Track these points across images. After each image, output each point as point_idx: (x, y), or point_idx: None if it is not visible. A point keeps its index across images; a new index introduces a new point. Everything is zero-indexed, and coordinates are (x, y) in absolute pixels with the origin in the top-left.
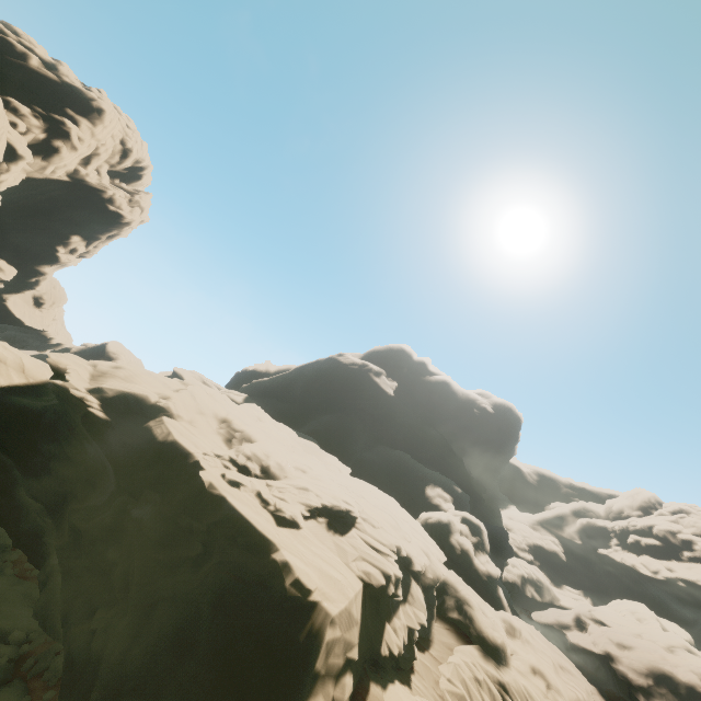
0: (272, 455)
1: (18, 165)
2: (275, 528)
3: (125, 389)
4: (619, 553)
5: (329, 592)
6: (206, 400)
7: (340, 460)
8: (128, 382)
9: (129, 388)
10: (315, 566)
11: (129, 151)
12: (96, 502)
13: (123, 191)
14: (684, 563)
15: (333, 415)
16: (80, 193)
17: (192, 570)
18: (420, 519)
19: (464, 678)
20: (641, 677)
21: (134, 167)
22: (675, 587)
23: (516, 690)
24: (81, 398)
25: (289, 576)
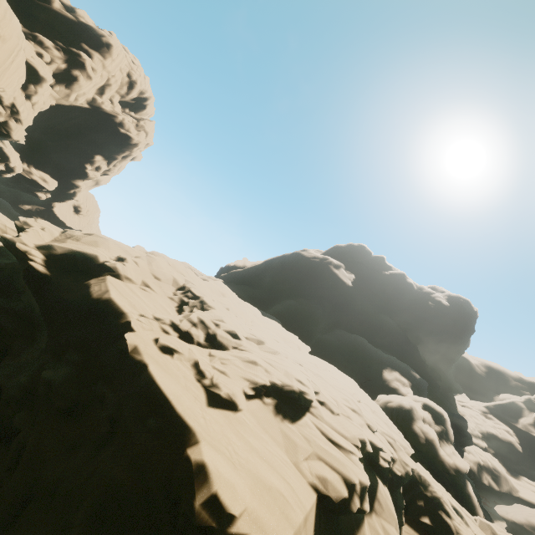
0: (221, 323)
1: (43, 88)
2: (203, 409)
3: (76, 248)
4: None
5: (263, 515)
6: (164, 268)
7: (301, 340)
8: (86, 245)
9: (82, 248)
10: (249, 470)
11: (134, 83)
12: (27, 359)
13: (131, 117)
14: None
15: (296, 300)
16: (98, 118)
17: (89, 455)
18: (378, 401)
19: None
20: None
21: (139, 97)
22: None
23: None
24: (25, 251)
25: (203, 489)
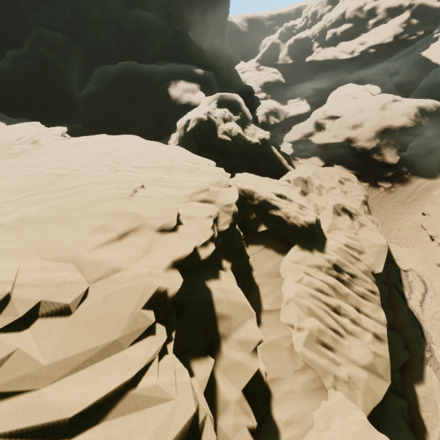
0: None
1: None
2: None
3: None
4: (321, 53)
5: None
6: None
7: (62, 117)
8: None
9: None
10: None
11: None
12: None
13: None
14: (370, 32)
15: (5, 61)
16: None
17: None
18: (178, 132)
19: (309, 306)
20: (373, 142)
21: None
22: (365, 57)
23: (344, 258)
24: None
25: None
